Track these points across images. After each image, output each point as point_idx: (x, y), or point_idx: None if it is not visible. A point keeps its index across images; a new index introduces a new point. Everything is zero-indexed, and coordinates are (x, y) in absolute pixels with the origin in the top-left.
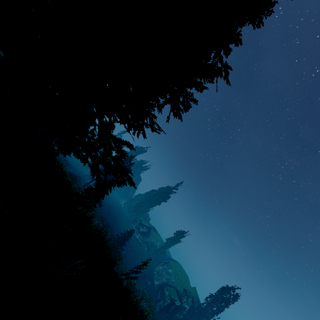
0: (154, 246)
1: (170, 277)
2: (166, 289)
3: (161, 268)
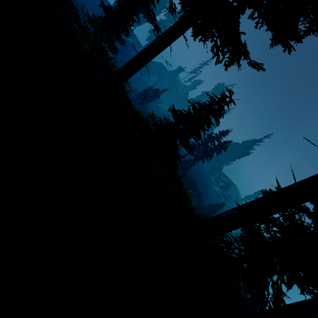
0: (231, 197)
1: None
2: None
3: None
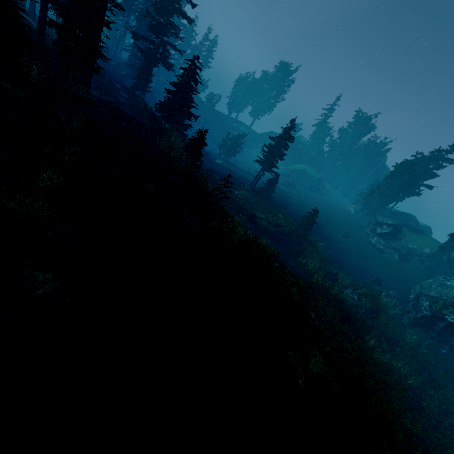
0: (417, 254)
1: (448, 290)
2: (424, 299)
3: (429, 281)
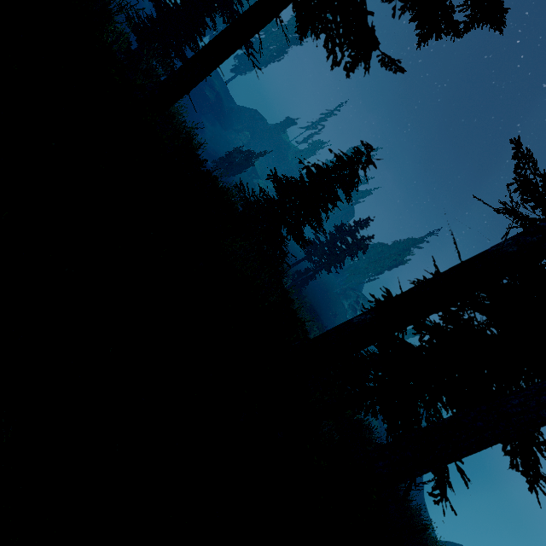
0: None
1: None
2: None
3: None
